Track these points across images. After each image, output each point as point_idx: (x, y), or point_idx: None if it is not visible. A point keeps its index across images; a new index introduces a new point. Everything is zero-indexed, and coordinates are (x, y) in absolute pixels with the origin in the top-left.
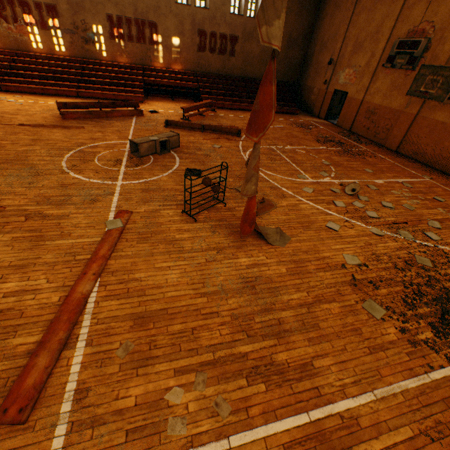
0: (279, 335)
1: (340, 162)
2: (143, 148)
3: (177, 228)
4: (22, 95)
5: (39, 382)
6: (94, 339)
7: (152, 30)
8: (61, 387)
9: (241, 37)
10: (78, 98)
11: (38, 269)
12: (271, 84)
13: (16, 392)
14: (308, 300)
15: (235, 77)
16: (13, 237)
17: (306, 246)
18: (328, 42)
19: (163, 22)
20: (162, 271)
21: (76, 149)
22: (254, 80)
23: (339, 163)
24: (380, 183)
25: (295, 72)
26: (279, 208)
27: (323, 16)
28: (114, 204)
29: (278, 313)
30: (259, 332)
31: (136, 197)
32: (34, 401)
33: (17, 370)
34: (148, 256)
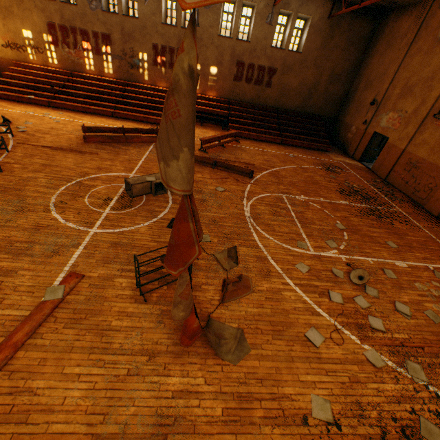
0: None
1: (359, 226)
2: (136, 189)
3: (120, 309)
4: (65, 111)
5: None
6: None
7: None
8: None
9: (280, 70)
10: (112, 117)
11: None
12: (187, 220)
13: None
14: None
15: (269, 107)
16: None
17: (266, 368)
18: (374, 81)
19: (204, 53)
20: (67, 381)
21: (76, 180)
22: (288, 112)
23: (357, 228)
24: (402, 267)
25: (334, 106)
26: (255, 293)
27: (373, 53)
28: (71, 262)
29: None
30: None
31: (99, 254)
32: None
33: None
34: (64, 352)
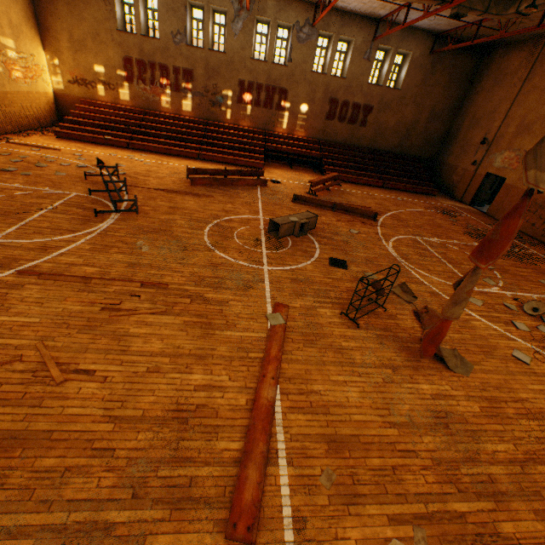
0: (495, 496)
1: (505, 266)
2: (282, 229)
3: (340, 333)
4: (147, 153)
5: (256, 498)
6: (293, 459)
7: (282, 96)
8: (277, 510)
9: (376, 107)
10: (198, 159)
11: (216, 362)
12: (519, 217)
13: (238, 506)
14: (518, 456)
15: (363, 148)
16: (184, 320)
17: (495, 379)
18: (481, 119)
19: (294, 89)
20: (339, 386)
21: (213, 222)
22: (384, 153)
23: (504, 268)
24: None
25: (434, 146)
26: None
27: (477, 90)
28: (268, 294)
29: (485, 467)
30: (469, 488)
31: (287, 288)
32: (257, 521)
33: (230, 479)
34: (319, 365)
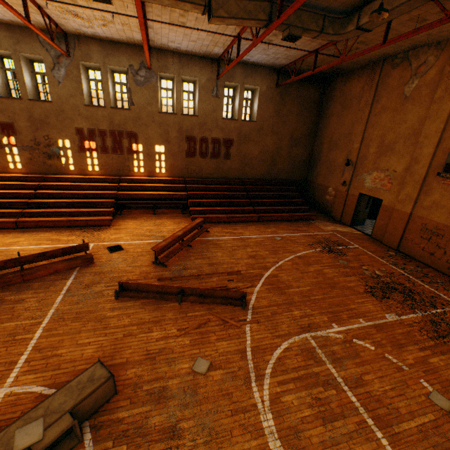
0: None
1: None
2: None
3: None
4: None
5: None
6: None
7: (132, 140)
8: None
9: (236, 140)
10: (17, 228)
11: None
12: None
13: None
14: None
15: (232, 180)
16: None
17: None
18: (339, 141)
19: (144, 132)
20: None
21: None
22: (255, 181)
23: None
24: None
25: (301, 168)
26: None
27: (328, 115)
28: None
29: None
30: None
31: None
32: None
33: None
34: None
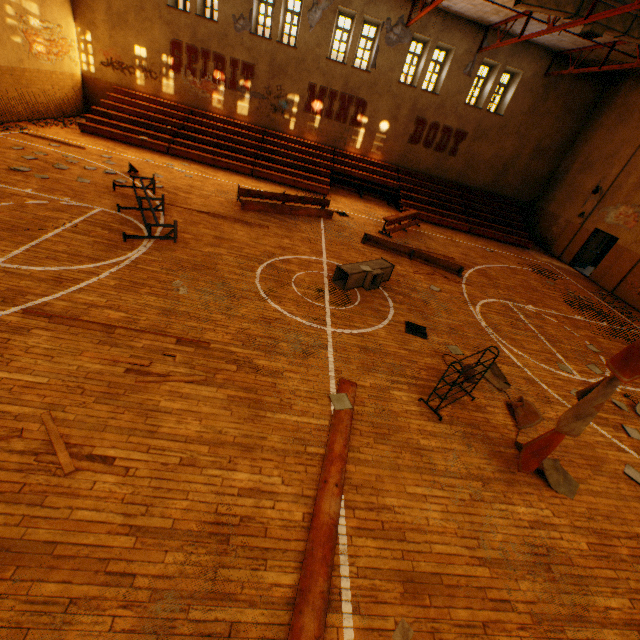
0: None
1: (612, 350)
2: (351, 280)
3: (418, 427)
4: (190, 163)
5: None
6: (360, 603)
7: (359, 109)
8: None
9: (471, 134)
10: (250, 176)
11: (267, 457)
12: None
13: None
14: (635, 616)
15: (449, 182)
16: (228, 394)
17: (605, 505)
18: (596, 162)
19: (375, 102)
20: (417, 502)
21: (267, 261)
22: (474, 190)
23: (612, 352)
24: None
25: (534, 189)
26: (546, 421)
27: (596, 127)
28: (331, 366)
29: (596, 630)
30: None
31: (354, 359)
32: None
33: (281, 628)
34: (393, 469)
